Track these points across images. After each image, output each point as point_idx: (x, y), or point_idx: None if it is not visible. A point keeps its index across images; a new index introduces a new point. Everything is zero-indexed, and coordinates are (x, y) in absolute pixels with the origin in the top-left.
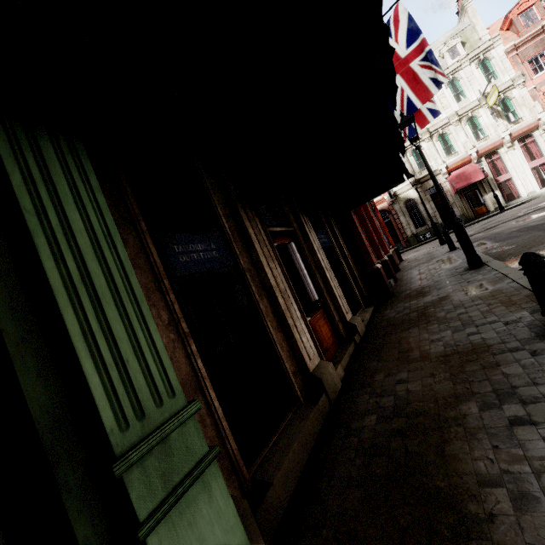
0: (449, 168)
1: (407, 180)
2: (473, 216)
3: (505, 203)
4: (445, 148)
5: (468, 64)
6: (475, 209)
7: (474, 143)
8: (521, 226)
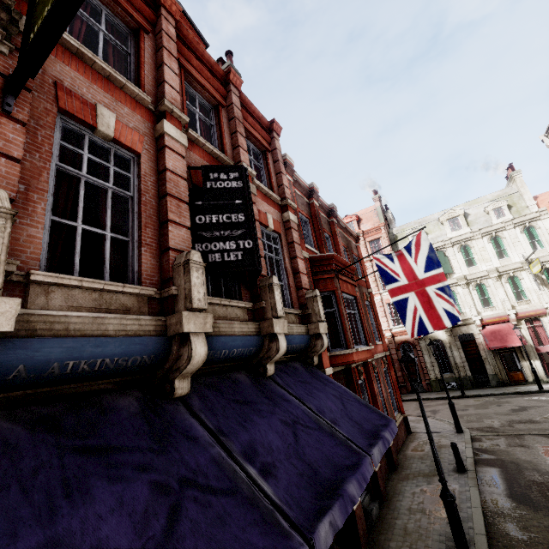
0: (484, 321)
1: None
2: (507, 380)
3: (546, 378)
4: (483, 297)
5: (513, 227)
6: (510, 372)
7: (514, 303)
8: (546, 474)
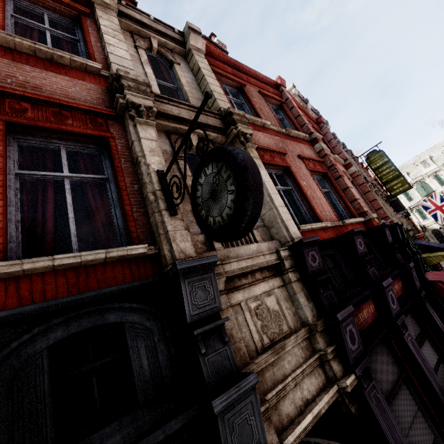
0: None
1: (431, 219)
2: None
3: None
4: None
5: None
6: None
7: None
8: None
